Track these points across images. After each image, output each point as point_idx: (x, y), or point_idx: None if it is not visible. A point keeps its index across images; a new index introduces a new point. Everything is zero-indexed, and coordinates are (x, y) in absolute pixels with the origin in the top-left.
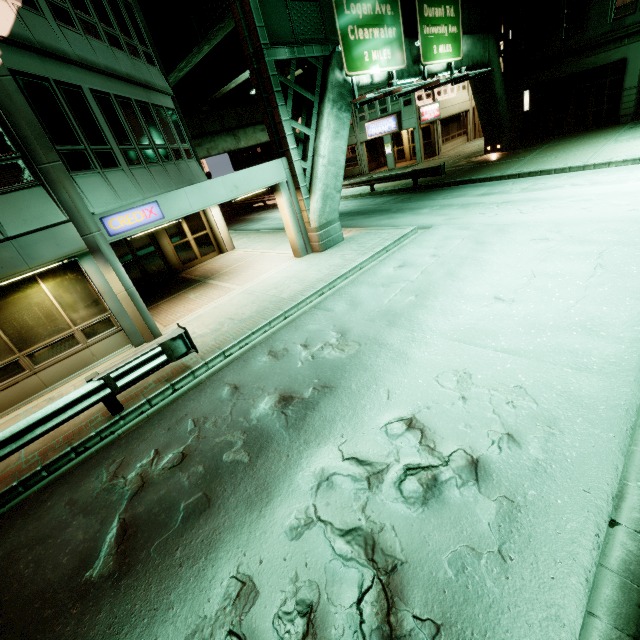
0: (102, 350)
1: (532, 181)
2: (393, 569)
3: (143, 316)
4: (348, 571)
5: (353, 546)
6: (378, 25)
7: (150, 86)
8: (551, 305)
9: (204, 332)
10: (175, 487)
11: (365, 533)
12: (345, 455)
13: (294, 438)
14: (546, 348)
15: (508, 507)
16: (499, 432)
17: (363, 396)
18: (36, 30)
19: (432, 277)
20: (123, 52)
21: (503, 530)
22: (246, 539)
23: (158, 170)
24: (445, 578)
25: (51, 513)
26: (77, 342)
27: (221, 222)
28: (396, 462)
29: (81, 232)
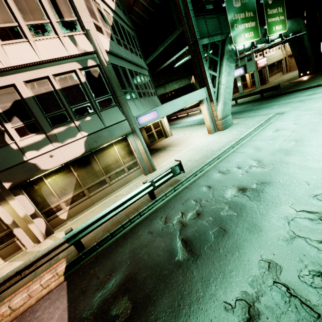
0: (133, 176)
1: None
2: None
3: (149, 161)
4: None
5: None
6: (247, 22)
7: (142, 66)
8: None
9: None
10: (201, 225)
11: None
12: (297, 209)
13: (258, 204)
14: None
15: None
16: None
17: (291, 185)
18: (114, 48)
19: (301, 133)
20: (134, 54)
21: None
22: (257, 245)
23: (147, 100)
24: None
25: (142, 236)
26: (125, 172)
27: (166, 123)
28: None
29: (129, 124)
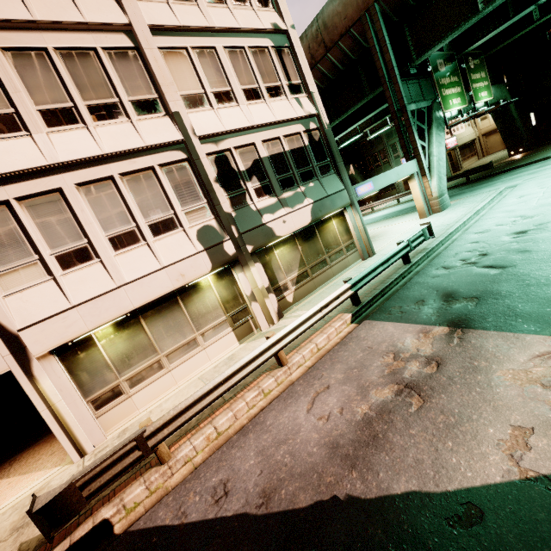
0: (351, 260)
1: None
2: None
3: (368, 241)
4: None
5: None
6: (453, 87)
7: None
8: None
9: None
10: (497, 257)
11: None
12: None
13: (550, 233)
14: None
15: None
16: None
17: None
18: None
19: None
20: None
21: None
22: None
23: None
24: None
25: (429, 281)
26: (343, 253)
27: None
28: None
29: (348, 194)
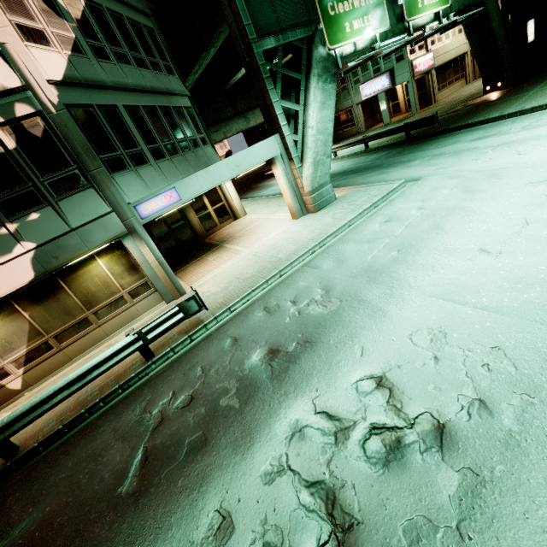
0: (144, 307)
1: (535, 117)
2: (349, 528)
3: (171, 279)
4: (309, 522)
5: (316, 498)
6: None
7: (170, 92)
8: (544, 256)
9: (216, 290)
10: (183, 425)
11: (327, 487)
12: (317, 409)
13: (276, 389)
14: (533, 305)
15: (472, 480)
16: (470, 397)
17: (339, 352)
18: (82, 69)
19: (416, 231)
20: (148, 70)
21: (464, 505)
22: (230, 478)
23: (179, 160)
24: (398, 546)
25: (102, 436)
26: (126, 302)
27: (234, 194)
28: (363, 420)
29: (121, 219)
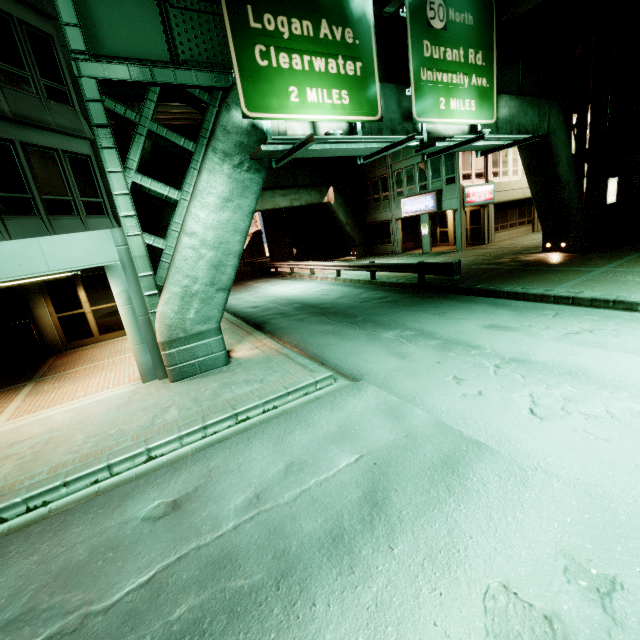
0: None
1: (592, 319)
2: None
3: None
4: None
5: None
6: (324, 53)
7: (28, 122)
8: None
9: None
10: None
11: None
12: None
13: None
14: None
15: None
16: None
17: None
18: None
19: (123, 639)
20: None
21: None
22: None
23: None
24: None
25: None
26: None
27: None
28: None
29: None
